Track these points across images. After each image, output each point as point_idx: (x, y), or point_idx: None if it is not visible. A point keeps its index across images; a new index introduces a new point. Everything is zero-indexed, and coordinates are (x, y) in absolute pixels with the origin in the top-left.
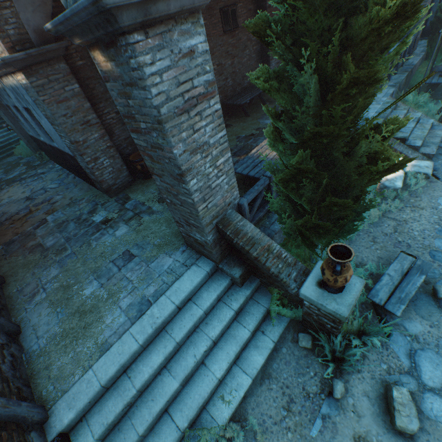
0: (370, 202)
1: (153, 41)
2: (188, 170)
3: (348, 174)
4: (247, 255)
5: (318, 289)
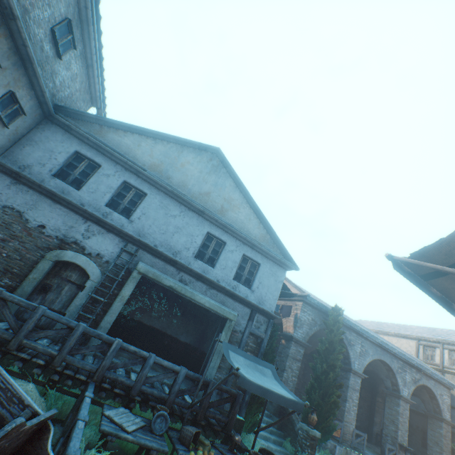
0: (334, 426)
1: (295, 344)
2: (286, 370)
3: (324, 398)
4: (287, 410)
5: (305, 424)
